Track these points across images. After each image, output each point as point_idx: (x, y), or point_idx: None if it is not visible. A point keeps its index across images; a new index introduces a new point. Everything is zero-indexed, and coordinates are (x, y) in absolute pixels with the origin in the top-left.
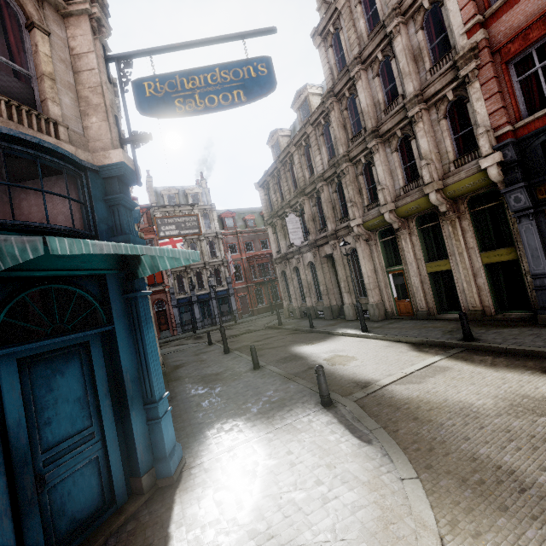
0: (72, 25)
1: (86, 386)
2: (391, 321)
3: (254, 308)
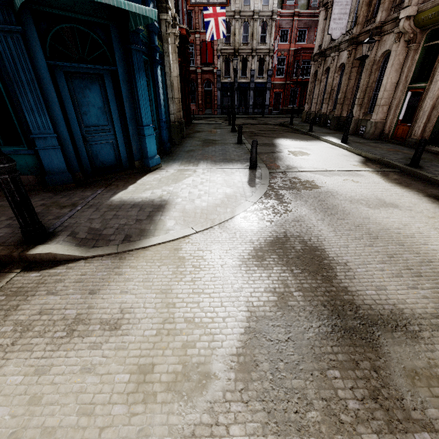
0: None
1: (104, 102)
2: (378, 141)
3: (284, 107)
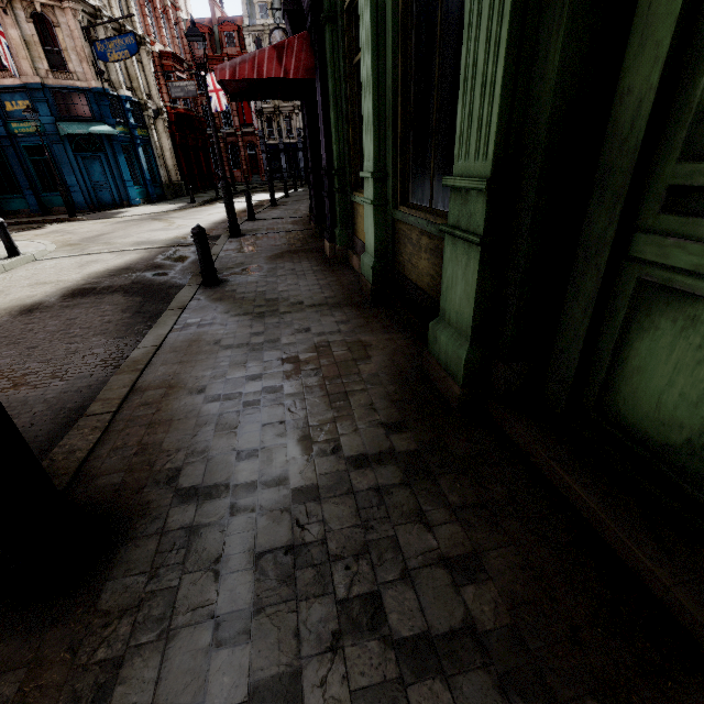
0: (67, 14)
1: (103, 170)
2: None
3: None
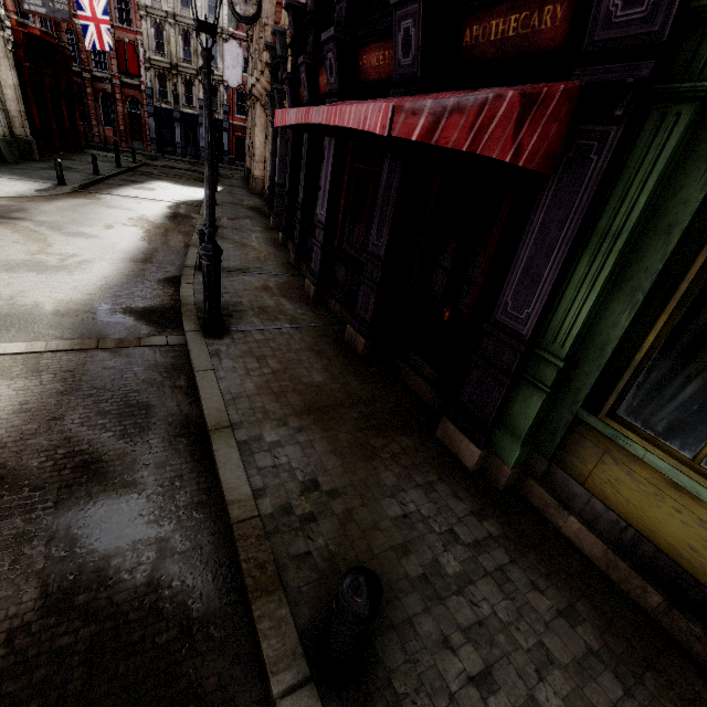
0: None
1: None
2: (254, 196)
3: None
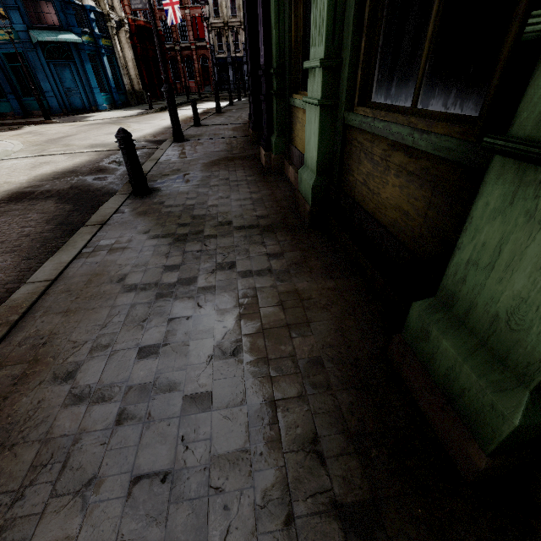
0: None
1: (72, 77)
2: None
3: None
